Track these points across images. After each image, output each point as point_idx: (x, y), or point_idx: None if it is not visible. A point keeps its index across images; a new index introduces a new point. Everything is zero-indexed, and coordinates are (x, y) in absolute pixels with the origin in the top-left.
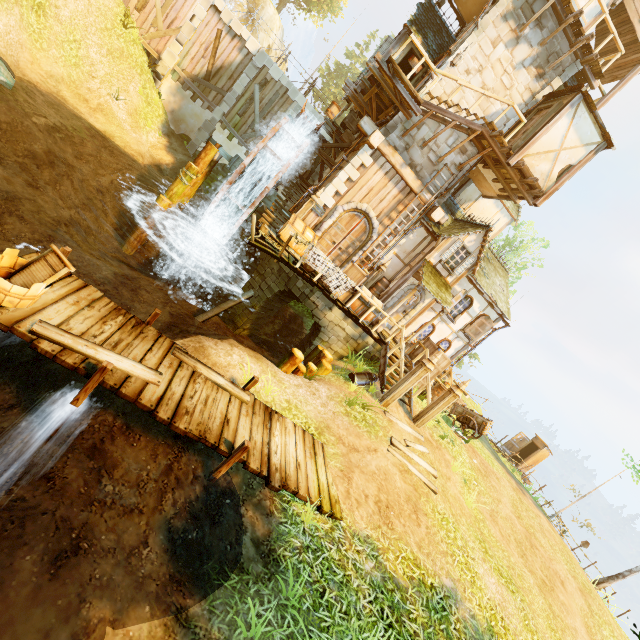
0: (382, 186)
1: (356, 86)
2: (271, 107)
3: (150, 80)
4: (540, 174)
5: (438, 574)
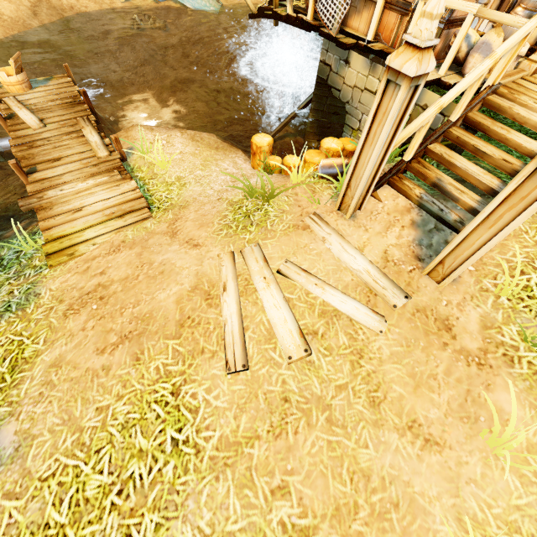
0: None
1: None
2: None
3: None
4: None
5: (17, 412)
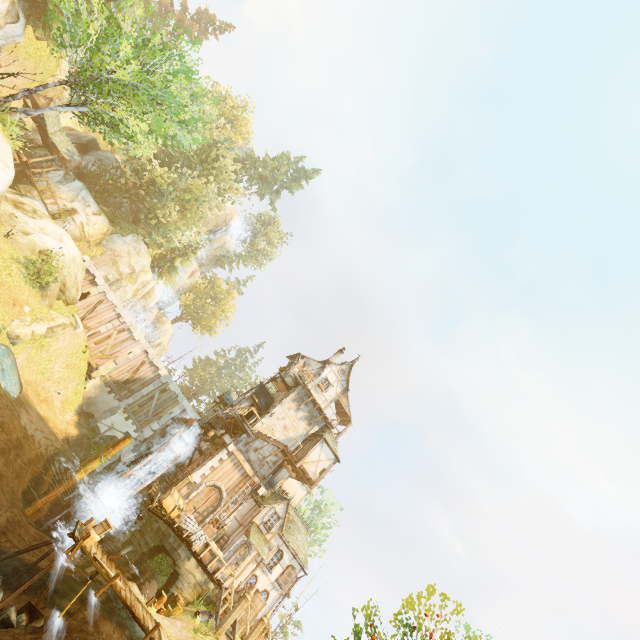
0: (231, 471)
1: (224, 415)
2: (164, 404)
3: (84, 379)
4: (311, 472)
5: None
